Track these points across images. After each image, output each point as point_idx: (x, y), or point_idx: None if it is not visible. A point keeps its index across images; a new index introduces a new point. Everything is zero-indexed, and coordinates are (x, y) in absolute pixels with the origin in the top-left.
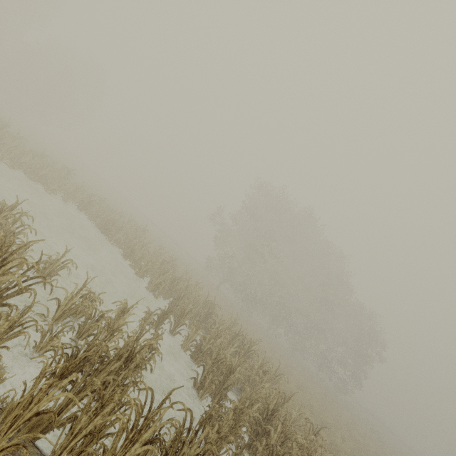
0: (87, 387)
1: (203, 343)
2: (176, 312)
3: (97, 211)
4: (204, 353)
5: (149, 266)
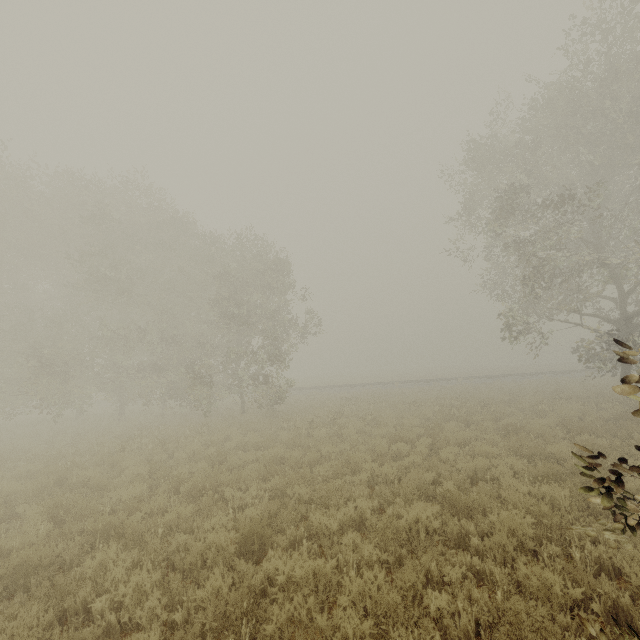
0: None
1: None
2: None
3: None
4: None
5: None
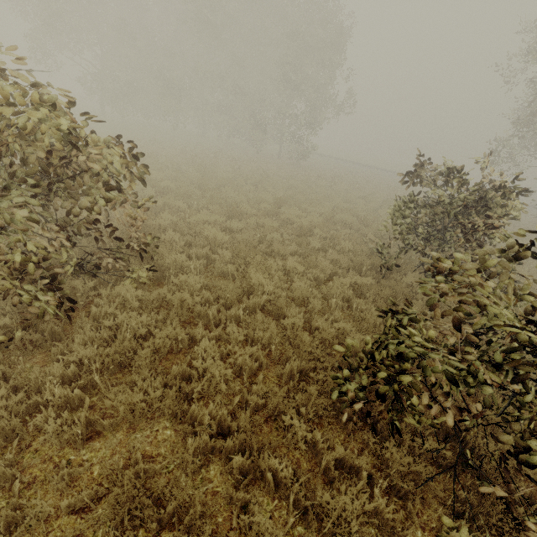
0: None
1: None
2: None
3: None
4: None
5: None
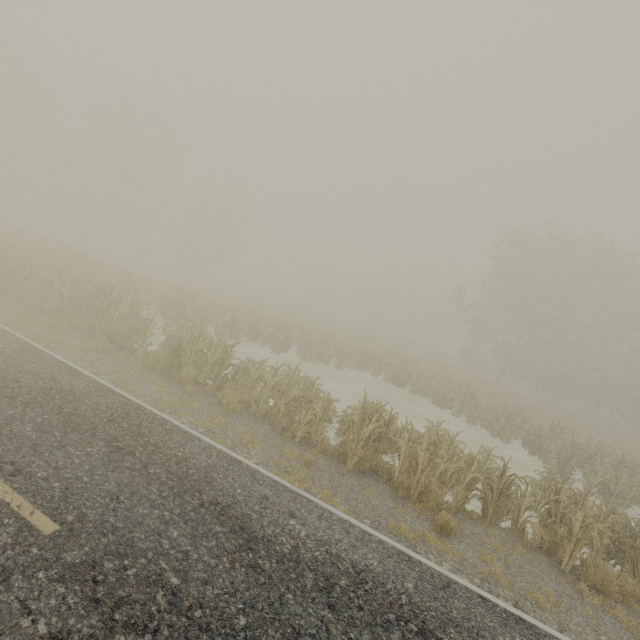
0: (635, 560)
1: (610, 486)
2: (541, 454)
3: (380, 366)
4: (615, 494)
5: (478, 412)
